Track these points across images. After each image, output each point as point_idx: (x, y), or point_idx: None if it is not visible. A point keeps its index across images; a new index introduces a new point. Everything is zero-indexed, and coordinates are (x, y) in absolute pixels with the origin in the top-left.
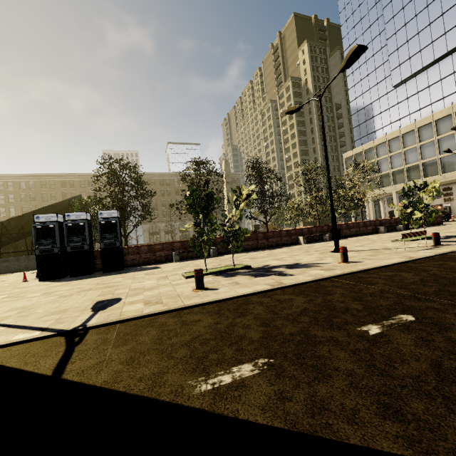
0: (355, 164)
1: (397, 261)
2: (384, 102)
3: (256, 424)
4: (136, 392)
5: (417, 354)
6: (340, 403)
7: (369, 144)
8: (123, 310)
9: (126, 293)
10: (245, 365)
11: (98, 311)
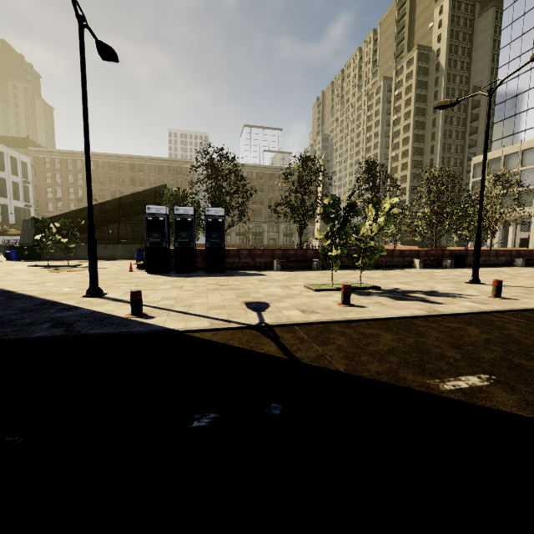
0: (495, 176)
1: None
2: None
3: (522, 416)
4: (386, 381)
5: None
6: None
7: (513, 148)
8: (286, 314)
9: (264, 298)
10: (470, 377)
11: (260, 312)
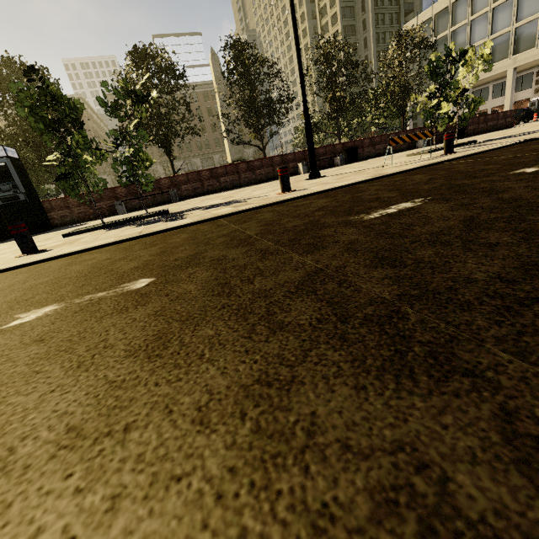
0: (400, 38)
1: (349, 183)
2: None
3: None
4: None
5: None
6: None
7: (443, 3)
8: None
9: None
10: None
11: None
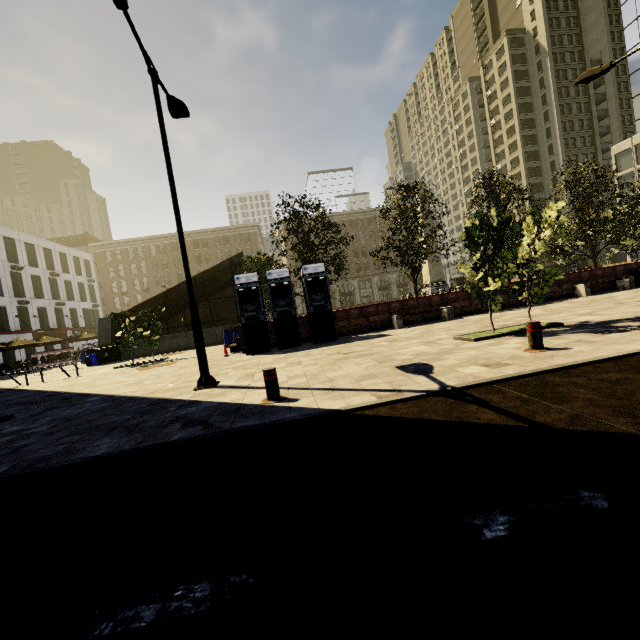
0: None
1: None
2: None
3: None
4: None
5: None
6: None
7: None
8: (466, 372)
9: (416, 358)
10: None
11: (428, 375)
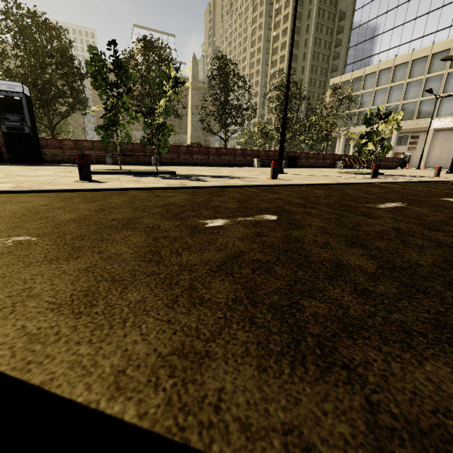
0: (334, 89)
1: (323, 182)
2: (390, 19)
3: None
4: None
5: (229, 245)
6: (26, 287)
7: (359, 72)
8: None
9: None
10: None
11: None
